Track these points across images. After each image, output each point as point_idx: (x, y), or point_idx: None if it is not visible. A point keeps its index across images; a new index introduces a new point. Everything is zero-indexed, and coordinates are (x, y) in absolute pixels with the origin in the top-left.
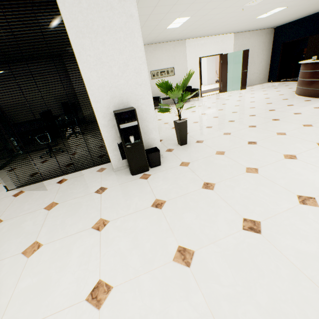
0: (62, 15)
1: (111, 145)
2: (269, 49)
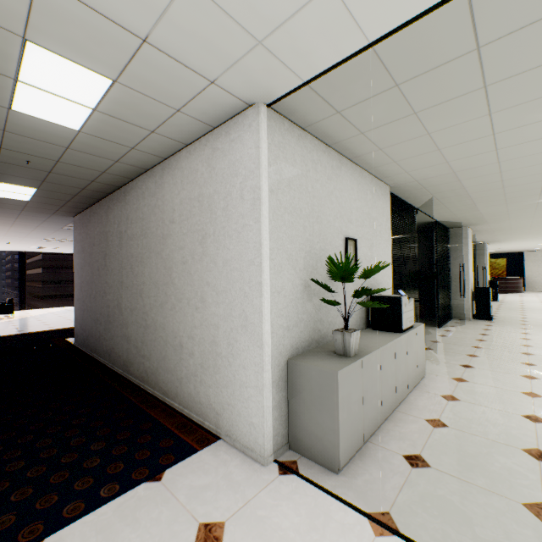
0: (486, 256)
1: None
2: None
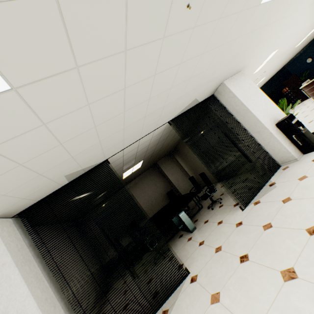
0: (238, 97)
1: (285, 144)
2: None
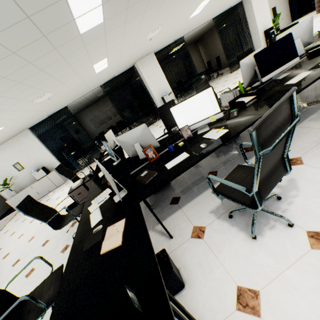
0: (253, 9)
1: (263, 44)
2: (286, 1)
